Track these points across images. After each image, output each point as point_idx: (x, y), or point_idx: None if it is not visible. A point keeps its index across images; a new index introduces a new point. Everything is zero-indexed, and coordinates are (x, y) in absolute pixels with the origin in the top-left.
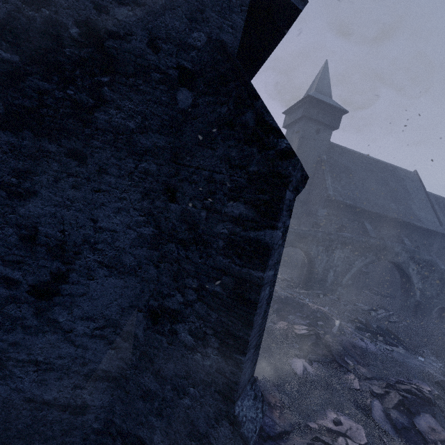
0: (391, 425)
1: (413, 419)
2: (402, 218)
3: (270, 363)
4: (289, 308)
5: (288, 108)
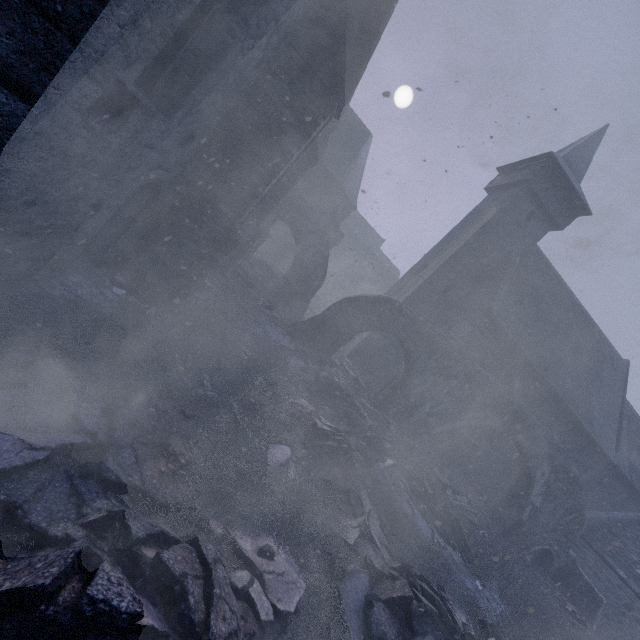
0: (364, 623)
1: (407, 639)
2: (570, 405)
3: (232, 418)
4: (333, 401)
5: (510, 164)
